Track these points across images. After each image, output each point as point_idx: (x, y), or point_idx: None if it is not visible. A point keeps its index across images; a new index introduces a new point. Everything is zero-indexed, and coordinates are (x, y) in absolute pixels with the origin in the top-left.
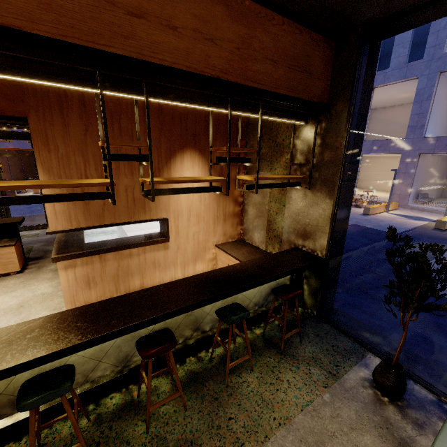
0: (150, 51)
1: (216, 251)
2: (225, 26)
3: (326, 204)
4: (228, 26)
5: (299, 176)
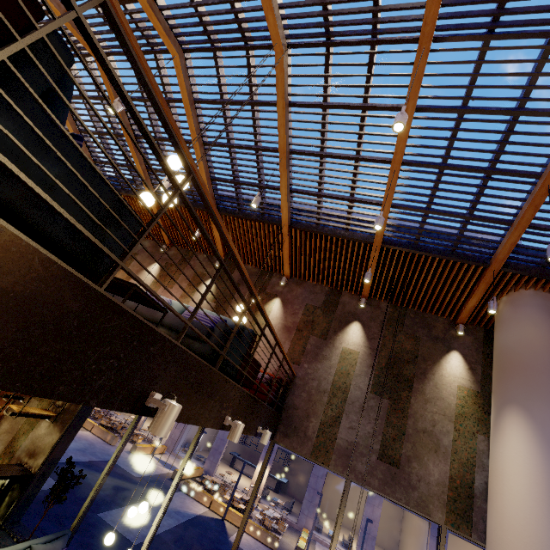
0: None
1: None
2: None
3: (56, 435)
4: None
5: (50, 414)
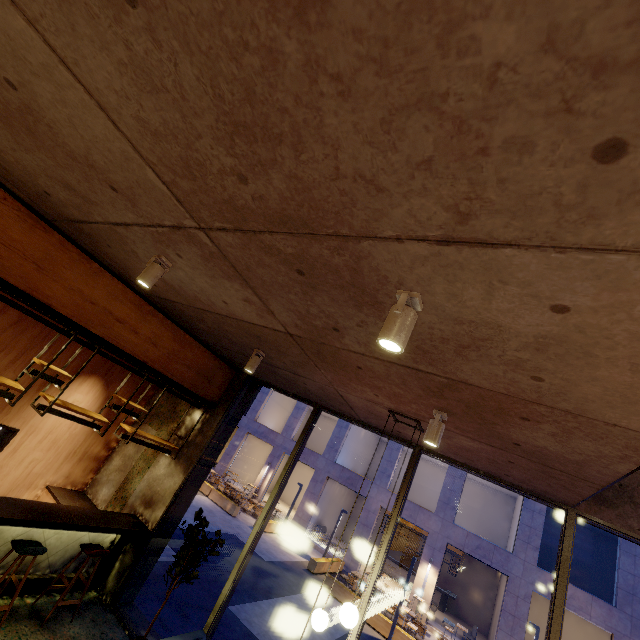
0: (115, 337)
1: (43, 494)
2: (168, 341)
3: (179, 478)
4: (169, 342)
5: (171, 445)
